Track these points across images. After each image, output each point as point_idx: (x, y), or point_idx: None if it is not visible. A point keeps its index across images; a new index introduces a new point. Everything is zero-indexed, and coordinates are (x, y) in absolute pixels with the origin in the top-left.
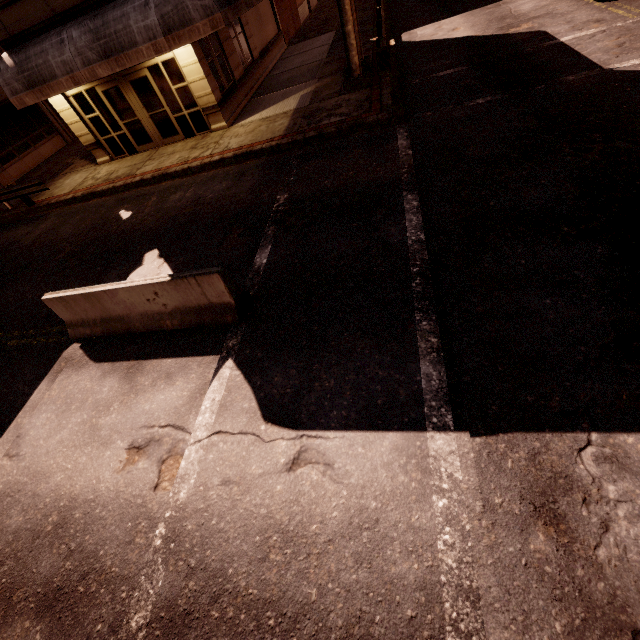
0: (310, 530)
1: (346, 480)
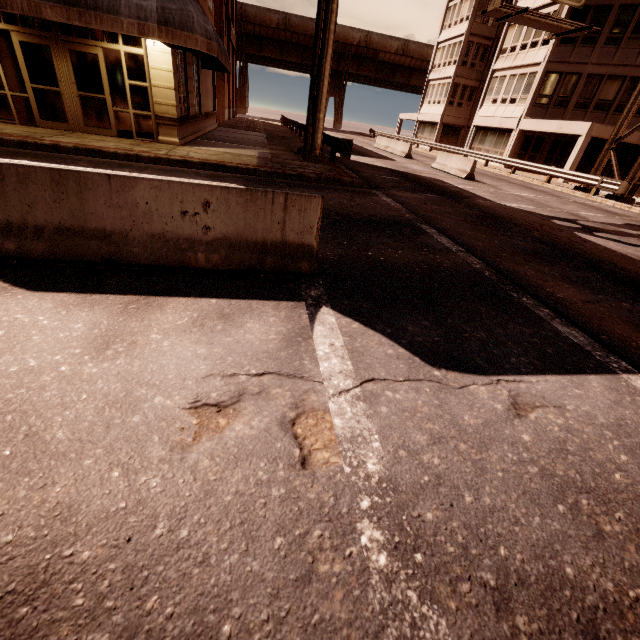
0: (617, 481)
1: (595, 420)
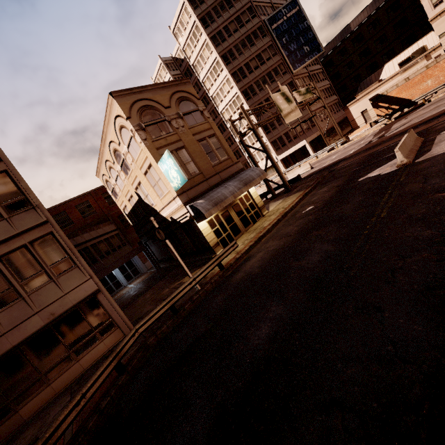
0: None
1: None
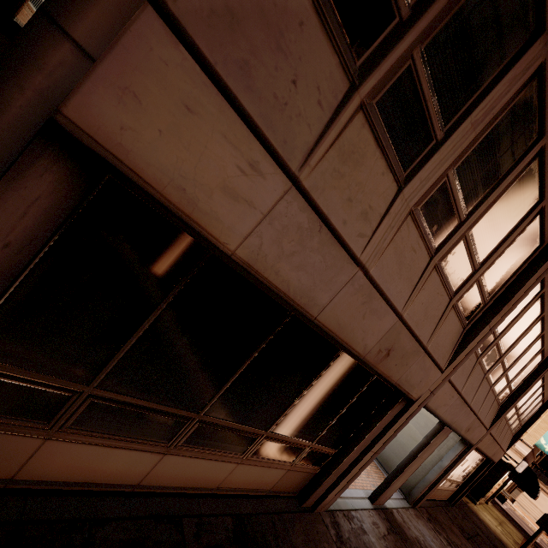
0: None
1: None
